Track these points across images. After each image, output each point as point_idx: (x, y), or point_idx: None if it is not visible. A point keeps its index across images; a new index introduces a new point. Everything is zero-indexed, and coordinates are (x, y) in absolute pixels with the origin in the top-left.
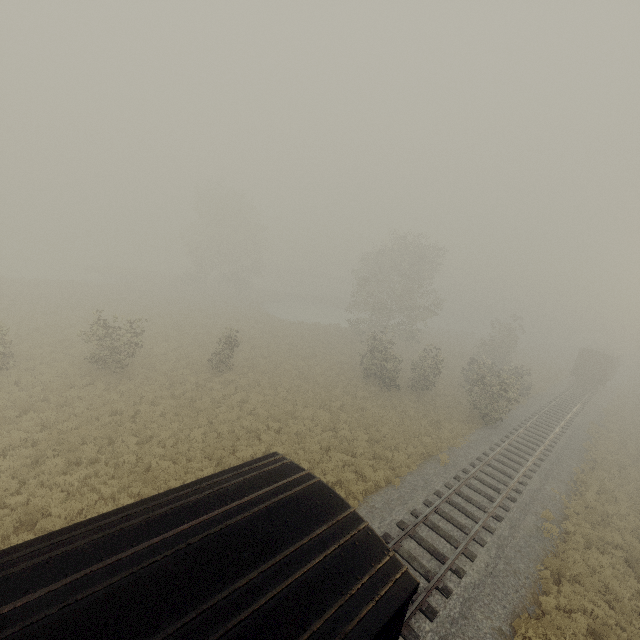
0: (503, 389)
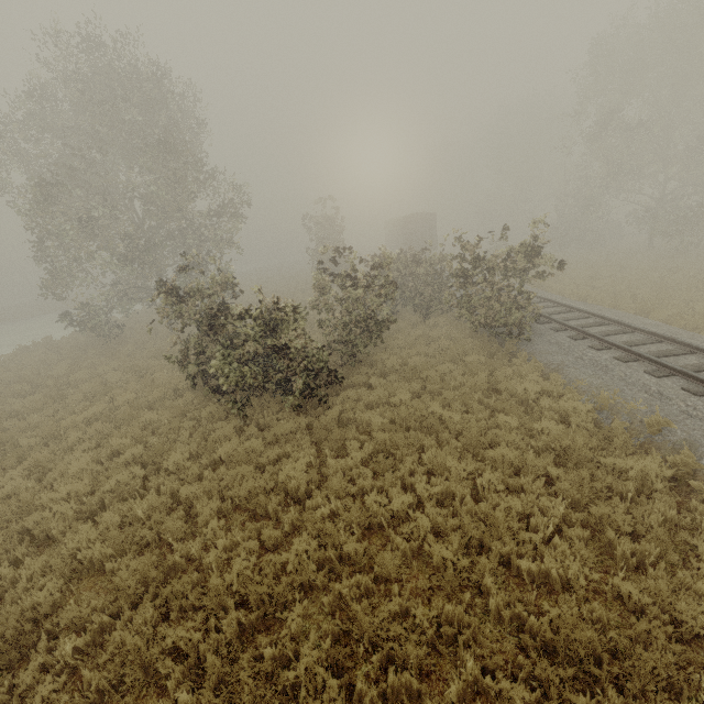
0: (531, 255)
